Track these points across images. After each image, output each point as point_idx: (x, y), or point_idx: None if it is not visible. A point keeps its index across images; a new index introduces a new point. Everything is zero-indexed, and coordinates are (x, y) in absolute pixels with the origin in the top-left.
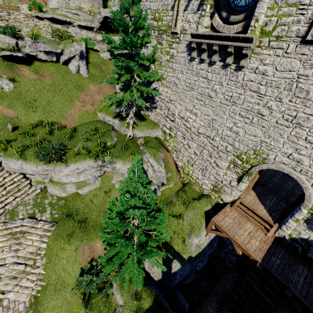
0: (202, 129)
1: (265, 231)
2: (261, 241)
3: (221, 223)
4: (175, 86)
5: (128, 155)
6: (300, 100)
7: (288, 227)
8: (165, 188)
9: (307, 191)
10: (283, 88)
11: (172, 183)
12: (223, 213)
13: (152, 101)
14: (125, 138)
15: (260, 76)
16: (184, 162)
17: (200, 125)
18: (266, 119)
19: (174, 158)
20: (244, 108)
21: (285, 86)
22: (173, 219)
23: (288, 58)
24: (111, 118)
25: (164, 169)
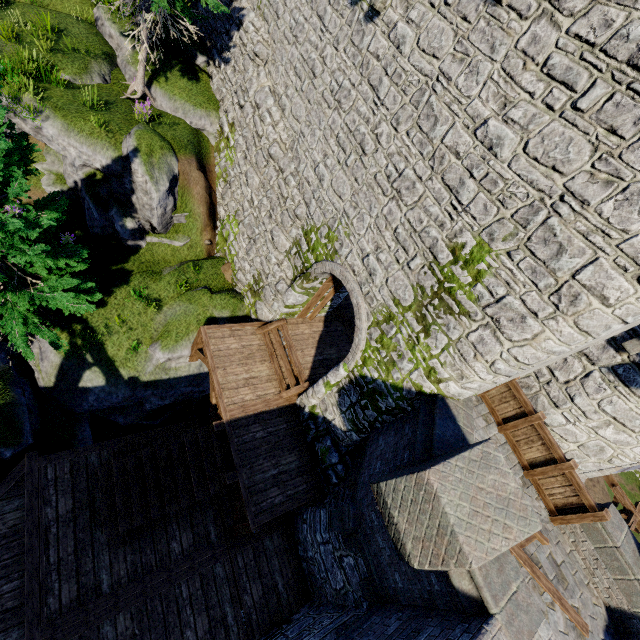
0: (279, 149)
1: (283, 388)
2: (260, 398)
3: (212, 341)
4: (276, 20)
5: (88, 119)
6: (421, 136)
7: (314, 393)
8: (161, 240)
9: (358, 335)
10: (411, 96)
11: (182, 240)
12: (234, 330)
13: (226, 43)
14: (126, 93)
15: (393, 49)
16: (230, 213)
17: (279, 139)
18: (366, 164)
19: (217, 196)
20: (348, 125)
21: (415, 92)
22: (137, 300)
23: (443, 20)
24: (118, 30)
25: (161, 194)
